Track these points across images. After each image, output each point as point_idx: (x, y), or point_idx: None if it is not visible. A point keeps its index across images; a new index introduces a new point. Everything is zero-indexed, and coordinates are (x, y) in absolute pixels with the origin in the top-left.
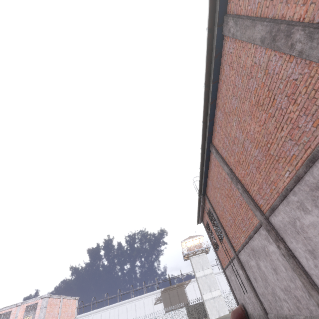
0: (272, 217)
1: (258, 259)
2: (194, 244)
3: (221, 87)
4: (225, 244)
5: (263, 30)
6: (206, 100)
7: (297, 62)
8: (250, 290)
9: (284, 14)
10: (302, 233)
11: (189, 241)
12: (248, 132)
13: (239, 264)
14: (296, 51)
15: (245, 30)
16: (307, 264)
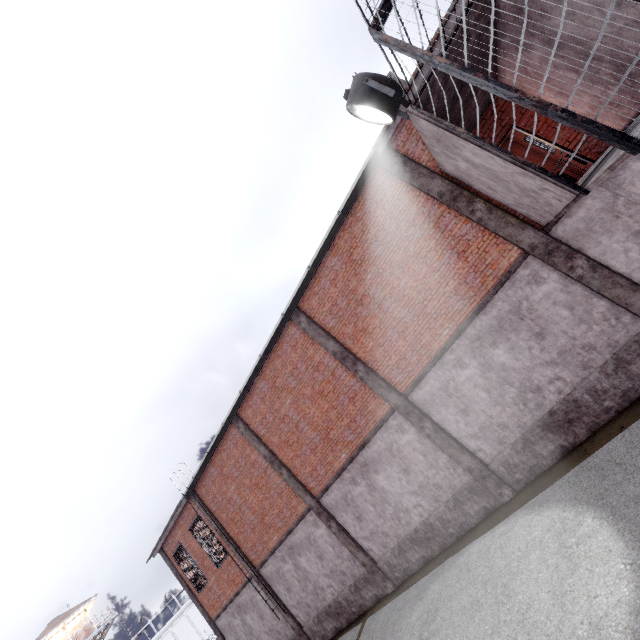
0: (325, 497)
1: (298, 556)
2: (68, 637)
3: (273, 359)
4: (230, 568)
5: (336, 347)
6: (254, 369)
7: (358, 380)
8: (277, 613)
9: (351, 348)
10: (352, 504)
11: (52, 637)
12: (307, 414)
13: (261, 584)
14: (359, 376)
15: (319, 336)
16: (354, 531)
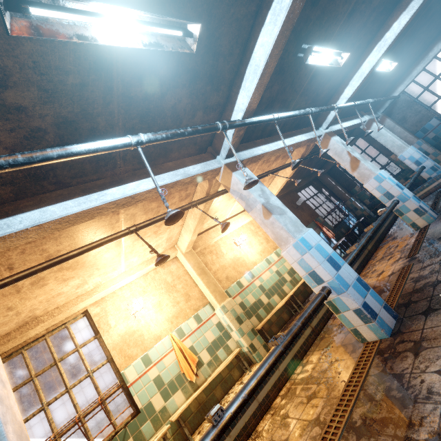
0: None
1: None
2: None
3: None
4: None
5: None
6: None
7: None
8: None
9: None
10: None
11: None
12: None
13: None
14: None
15: None
16: None
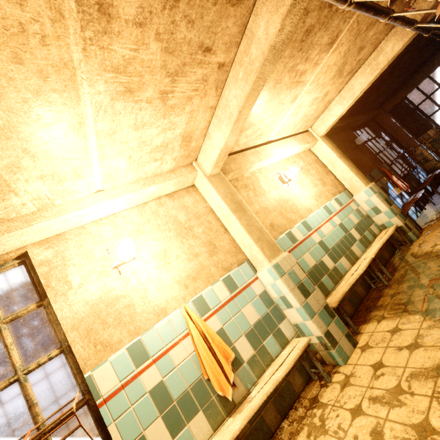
0: None
1: None
2: None
3: None
4: None
5: None
6: None
7: None
8: None
9: None
10: None
11: None
12: None
13: None
14: None
15: None
16: None
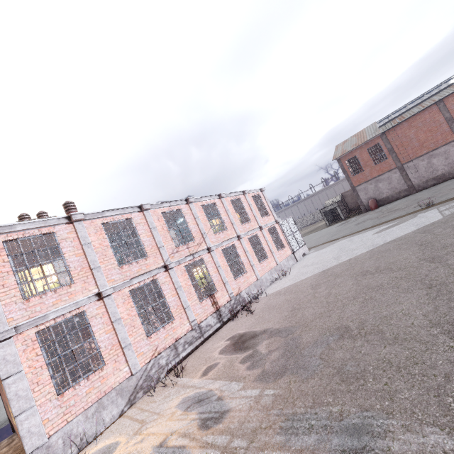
0: None
1: (433, 158)
2: None
3: None
4: (384, 165)
5: None
6: None
7: None
8: (401, 181)
9: None
10: None
11: None
12: None
13: (401, 170)
14: None
15: None
16: None
